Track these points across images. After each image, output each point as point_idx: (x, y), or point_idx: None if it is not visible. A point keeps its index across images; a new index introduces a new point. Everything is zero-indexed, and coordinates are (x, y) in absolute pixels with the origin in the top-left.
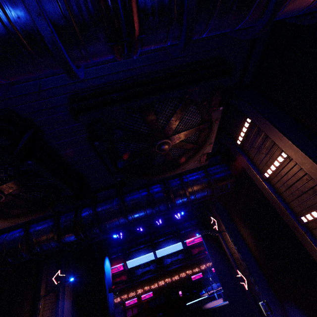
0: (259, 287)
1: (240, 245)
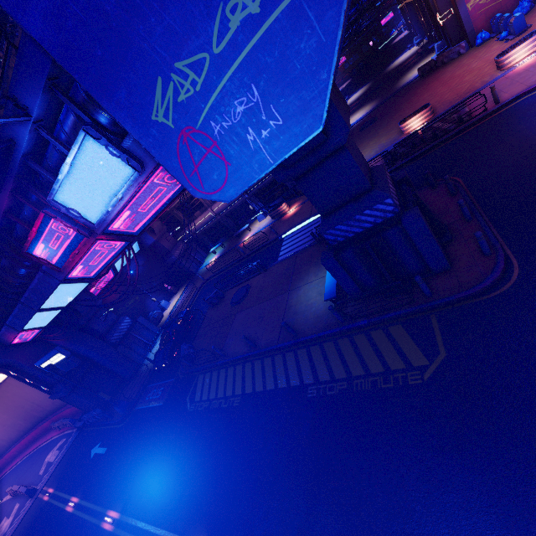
0: (414, 22)
1: (408, 4)
